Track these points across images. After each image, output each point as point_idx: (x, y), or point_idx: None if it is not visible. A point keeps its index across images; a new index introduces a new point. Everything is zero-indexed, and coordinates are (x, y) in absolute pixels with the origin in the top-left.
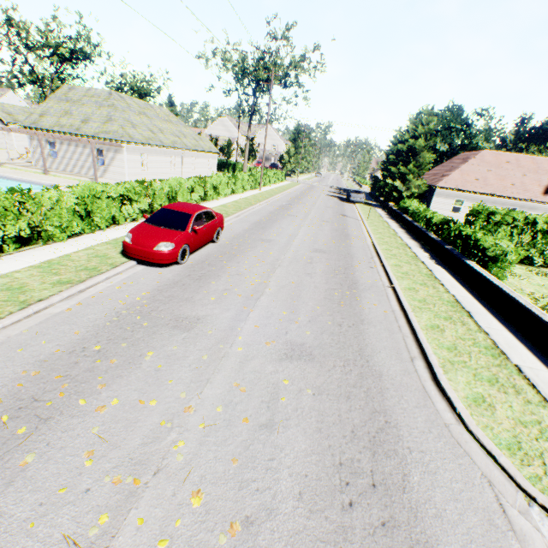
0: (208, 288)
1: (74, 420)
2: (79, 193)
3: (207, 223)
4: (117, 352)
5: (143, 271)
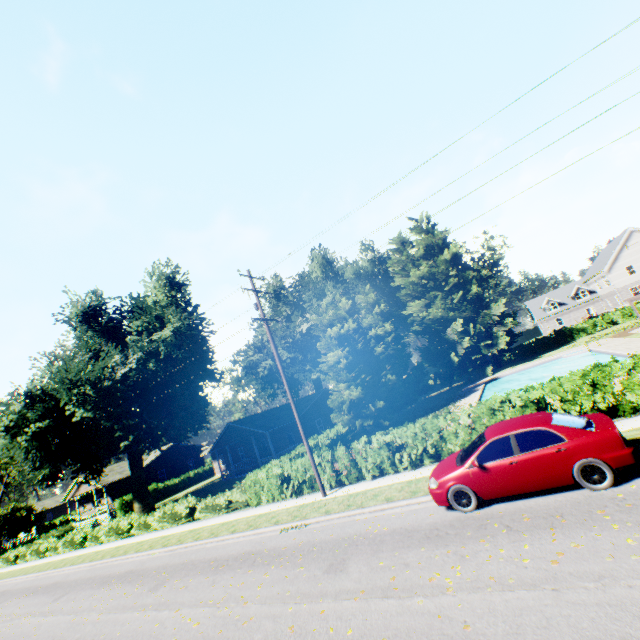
0: (406, 550)
1: (263, 570)
2: (471, 410)
3: (524, 452)
4: (308, 556)
5: (430, 507)
